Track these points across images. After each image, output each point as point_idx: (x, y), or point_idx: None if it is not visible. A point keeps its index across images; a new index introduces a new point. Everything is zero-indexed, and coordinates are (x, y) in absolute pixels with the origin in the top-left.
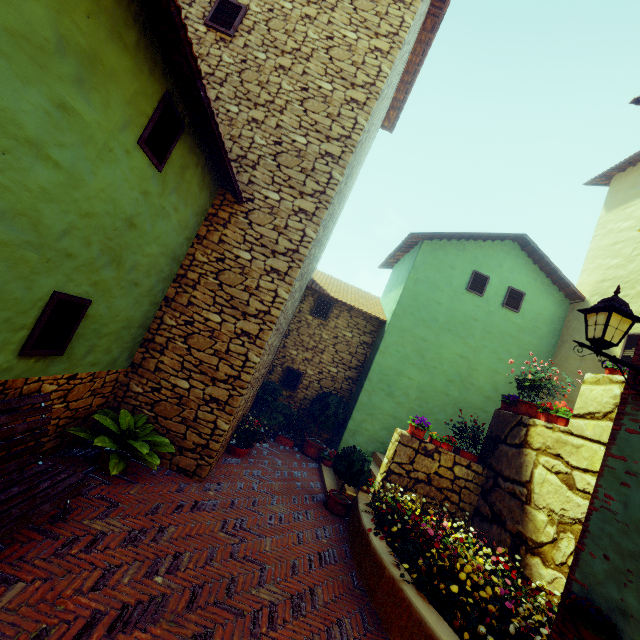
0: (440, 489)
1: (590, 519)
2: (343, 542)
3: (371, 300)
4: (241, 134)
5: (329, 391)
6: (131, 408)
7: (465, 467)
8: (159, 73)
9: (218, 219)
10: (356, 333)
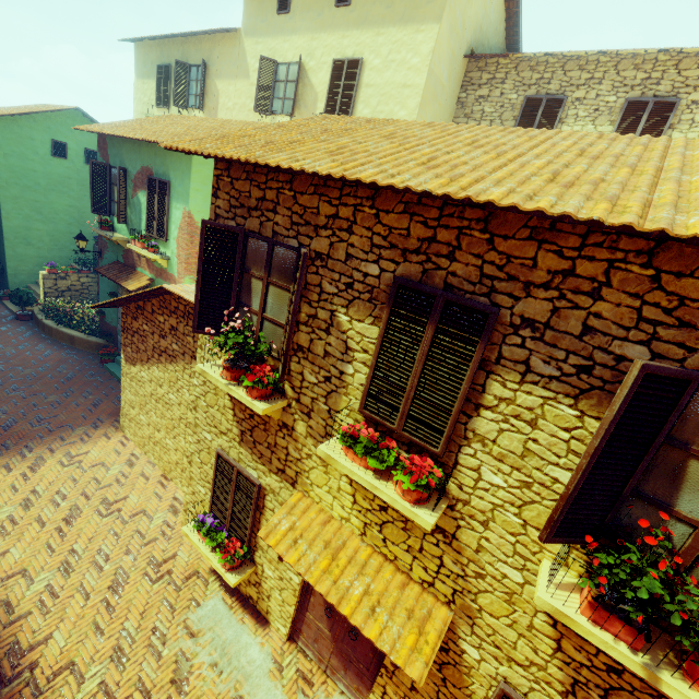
0: (77, 291)
1: (100, 292)
2: (35, 328)
3: None
4: None
5: None
6: None
7: (86, 278)
8: None
9: None
10: None
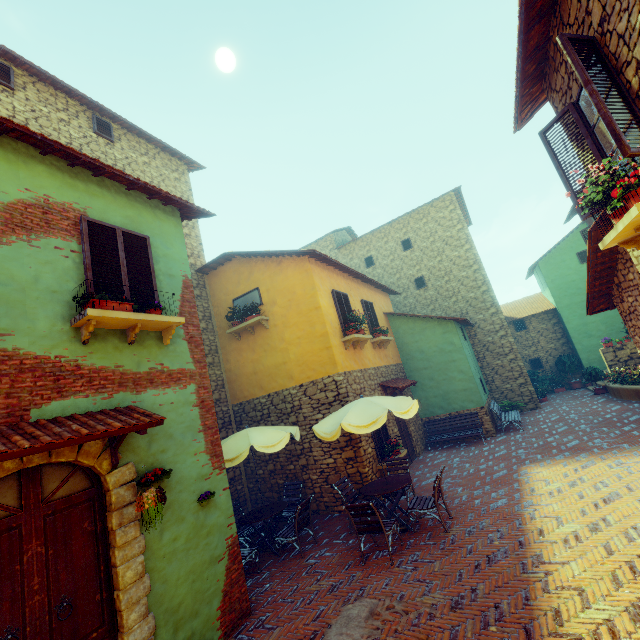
0: (639, 358)
1: None
2: (608, 396)
3: (538, 300)
4: (455, 308)
5: (559, 356)
6: (500, 402)
7: None
8: (459, 326)
9: (472, 336)
10: (546, 323)
